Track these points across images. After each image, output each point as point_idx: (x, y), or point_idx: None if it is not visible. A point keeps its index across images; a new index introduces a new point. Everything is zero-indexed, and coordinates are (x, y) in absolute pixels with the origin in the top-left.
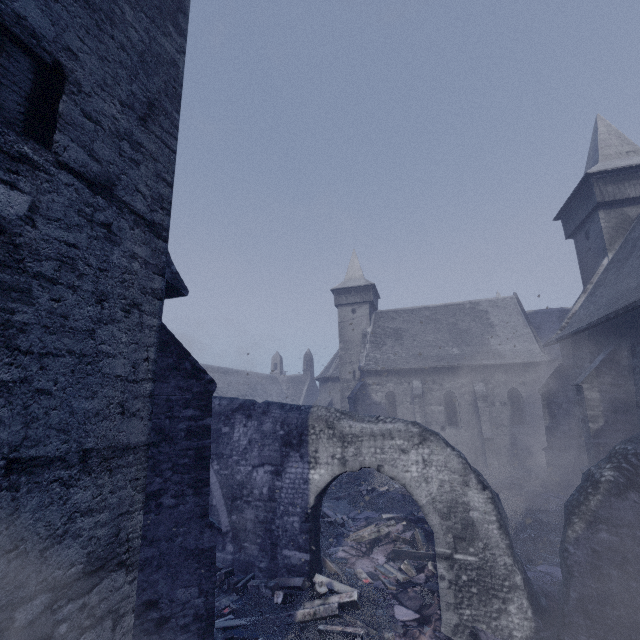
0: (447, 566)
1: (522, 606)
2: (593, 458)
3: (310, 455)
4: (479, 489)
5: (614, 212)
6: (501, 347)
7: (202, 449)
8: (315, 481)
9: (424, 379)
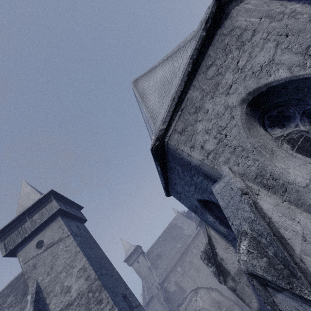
0: None
1: (236, 308)
2: None
3: None
4: (212, 291)
5: None
6: (188, 232)
7: None
8: None
9: (180, 264)
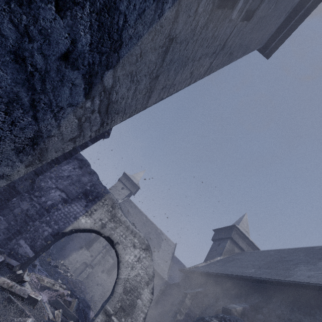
0: (104, 320)
1: None
2: None
3: (91, 209)
4: (150, 291)
5: (232, 244)
6: (156, 258)
7: (74, 149)
8: (80, 222)
9: None
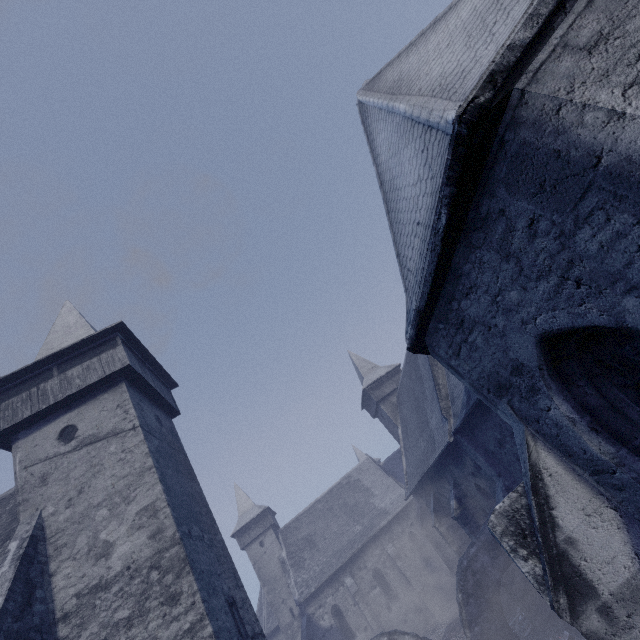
0: None
1: None
2: None
3: None
4: None
5: (386, 402)
6: (384, 504)
7: None
8: None
9: (351, 571)
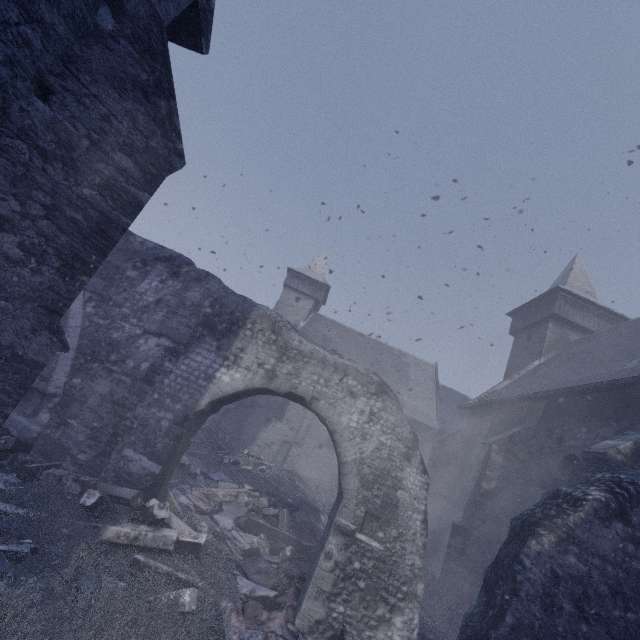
0: (342, 544)
1: (412, 622)
2: (471, 515)
3: (232, 351)
4: (419, 470)
5: (560, 328)
6: (407, 399)
7: (112, 223)
8: (221, 382)
9: None
